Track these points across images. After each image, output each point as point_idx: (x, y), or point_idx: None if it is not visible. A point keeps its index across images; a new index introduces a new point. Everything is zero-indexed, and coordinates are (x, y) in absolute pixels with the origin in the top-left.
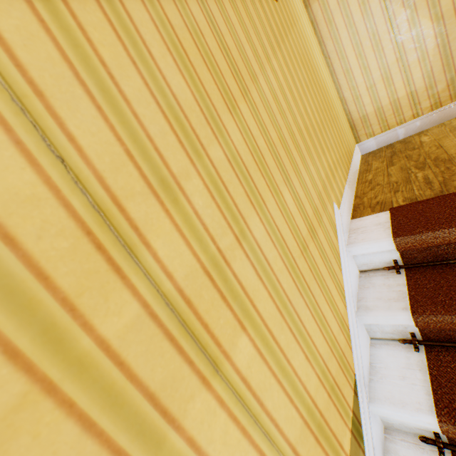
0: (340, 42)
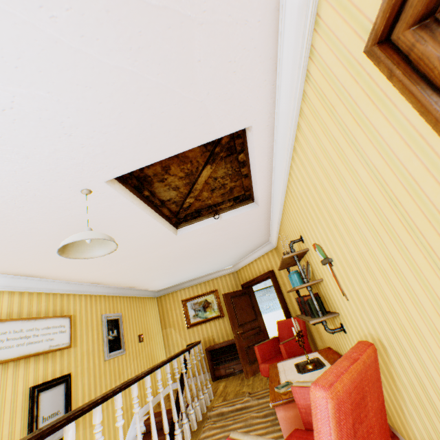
0: (170, 343)
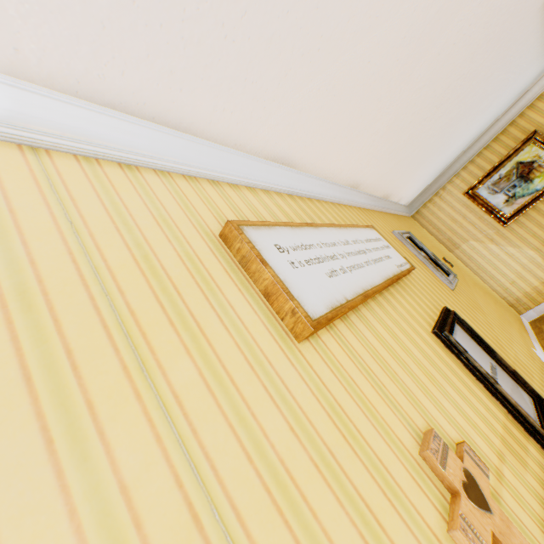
0: (479, 264)
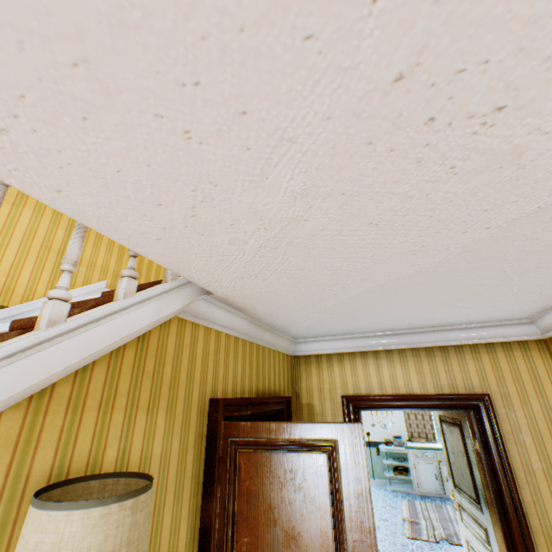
0: None
